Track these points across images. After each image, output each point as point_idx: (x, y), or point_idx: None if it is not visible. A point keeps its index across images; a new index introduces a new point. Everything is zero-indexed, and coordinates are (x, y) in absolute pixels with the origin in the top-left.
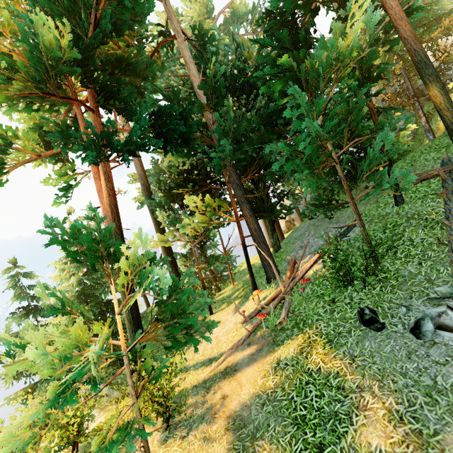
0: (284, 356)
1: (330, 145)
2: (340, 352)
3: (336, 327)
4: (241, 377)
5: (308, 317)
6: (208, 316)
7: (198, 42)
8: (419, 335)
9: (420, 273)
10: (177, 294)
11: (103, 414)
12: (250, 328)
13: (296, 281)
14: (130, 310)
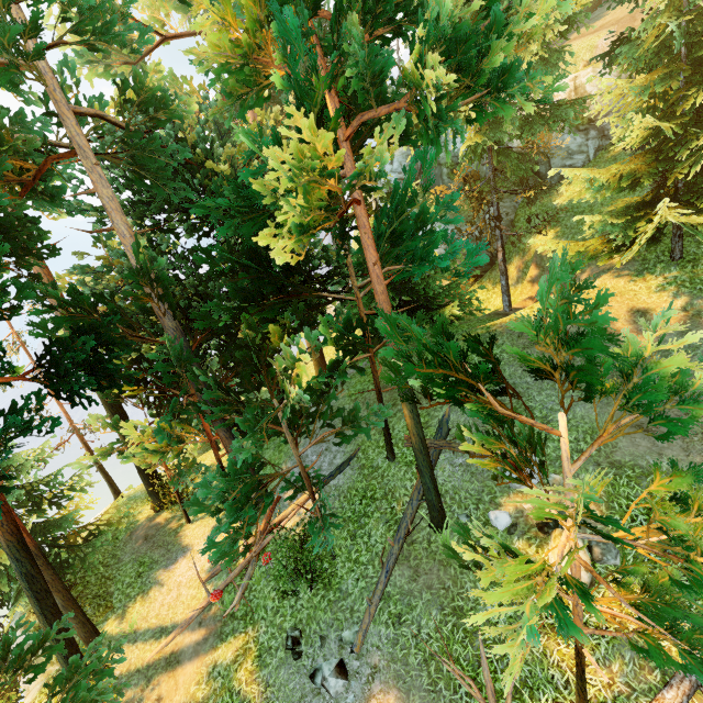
0: (222, 660)
1: (292, 444)
2: (262, 674)
3: (271, 638)
4: (180, 676)
5: (257, 609)
6: (184, 525)
7: (128, 150)
8: (313, 682)
9: (352, 595)
10: (79, 674)
11: (40, 680)
12: (205, 603)
13: (264, 545)
14: (46, 620)
